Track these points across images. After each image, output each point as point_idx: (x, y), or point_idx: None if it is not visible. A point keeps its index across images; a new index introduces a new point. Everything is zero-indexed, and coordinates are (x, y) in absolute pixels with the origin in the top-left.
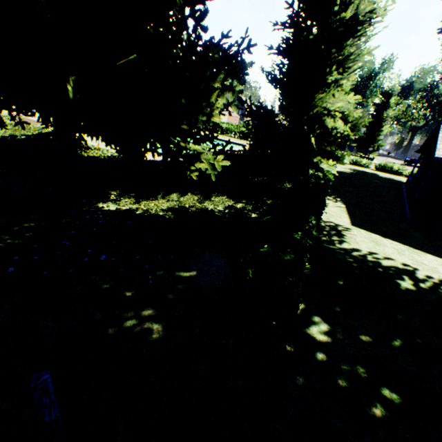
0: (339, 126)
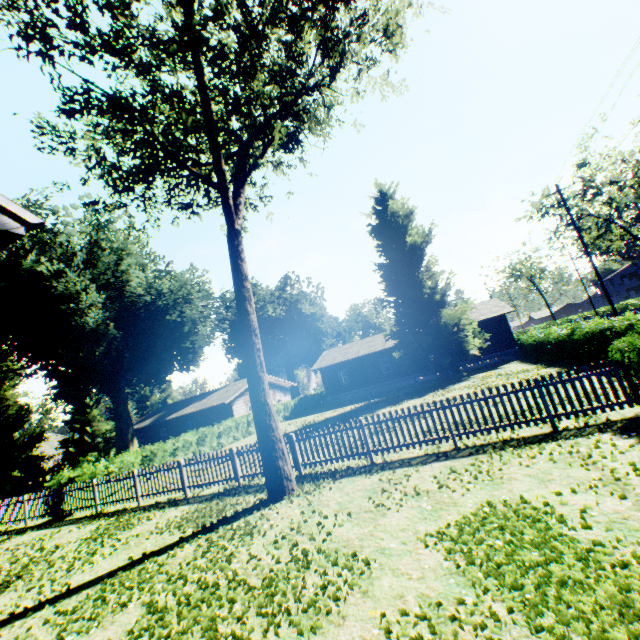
0: (87, 438)
